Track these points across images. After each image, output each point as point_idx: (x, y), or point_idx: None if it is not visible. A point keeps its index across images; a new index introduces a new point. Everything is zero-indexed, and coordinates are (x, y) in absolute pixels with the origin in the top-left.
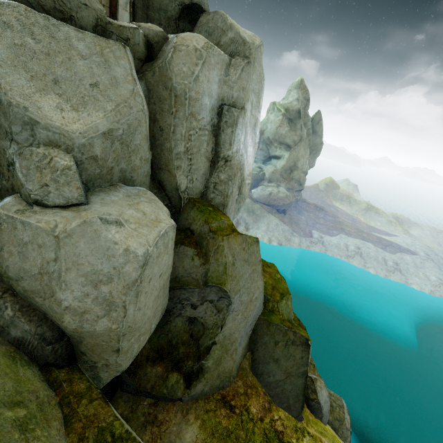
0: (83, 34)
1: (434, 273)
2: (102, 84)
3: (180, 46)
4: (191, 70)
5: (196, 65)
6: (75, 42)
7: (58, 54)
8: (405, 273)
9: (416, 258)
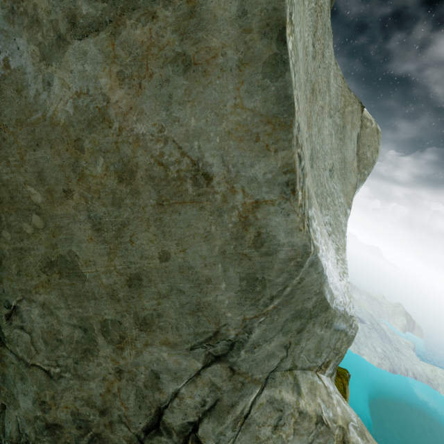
0: (335, 68)
1: (379, 344)
2: (335, 169)
3: (365, 119)
4: (373, 157)
5: (377, 151)
6: (331, 78)
7: (317, 94)
8: (357, 342)
9: (364, 327)
